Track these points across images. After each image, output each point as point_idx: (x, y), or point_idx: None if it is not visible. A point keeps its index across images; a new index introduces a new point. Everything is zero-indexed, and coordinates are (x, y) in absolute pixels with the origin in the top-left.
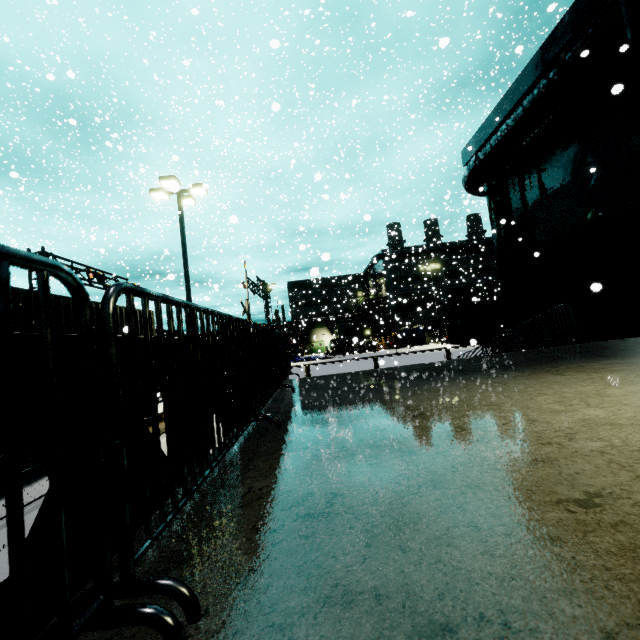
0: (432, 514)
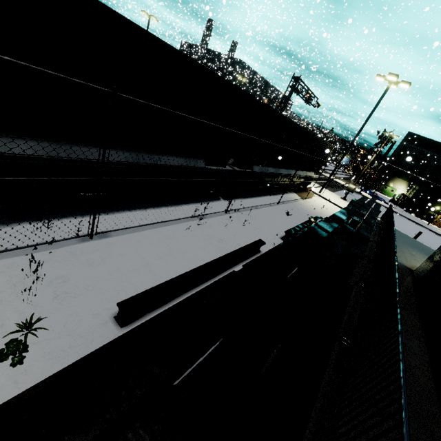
0: (403, 259)
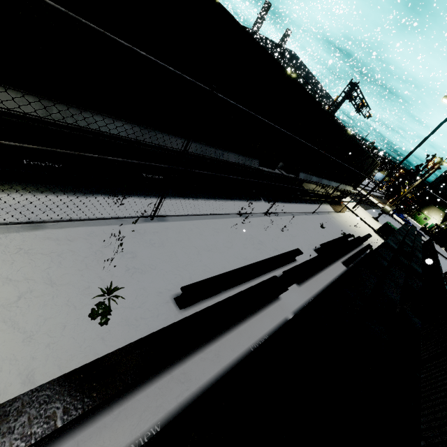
0: None
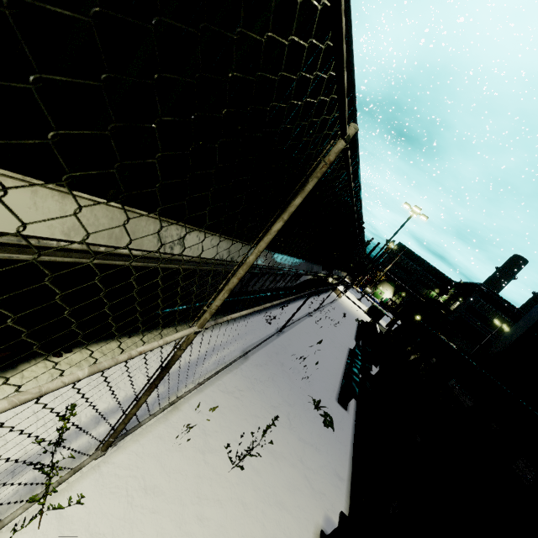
0: None
